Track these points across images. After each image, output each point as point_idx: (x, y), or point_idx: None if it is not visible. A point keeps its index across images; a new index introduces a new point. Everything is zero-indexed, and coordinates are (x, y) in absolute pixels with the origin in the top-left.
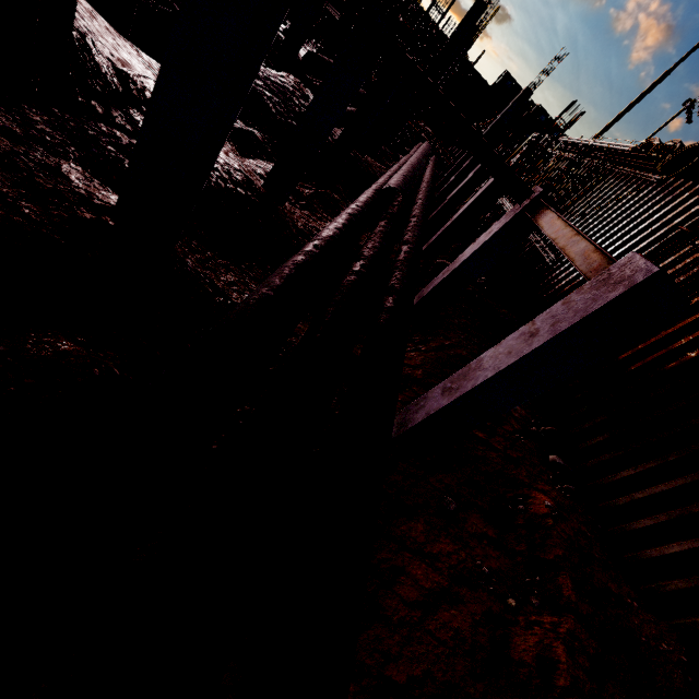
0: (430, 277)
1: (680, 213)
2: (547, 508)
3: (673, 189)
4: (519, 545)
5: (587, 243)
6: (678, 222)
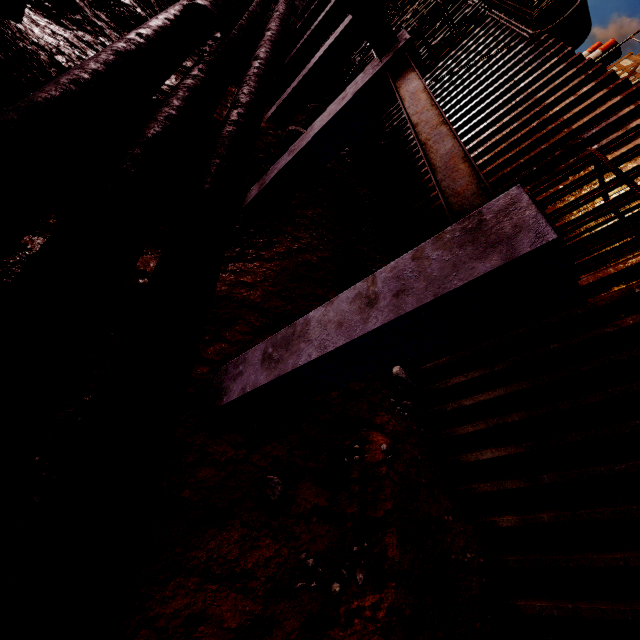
0: (282, 151)
1: (545, 84)
2: (383, 453)
3: (543, 50)
4: (351, 506)
5: (454, 141)
6: (542, 95)
